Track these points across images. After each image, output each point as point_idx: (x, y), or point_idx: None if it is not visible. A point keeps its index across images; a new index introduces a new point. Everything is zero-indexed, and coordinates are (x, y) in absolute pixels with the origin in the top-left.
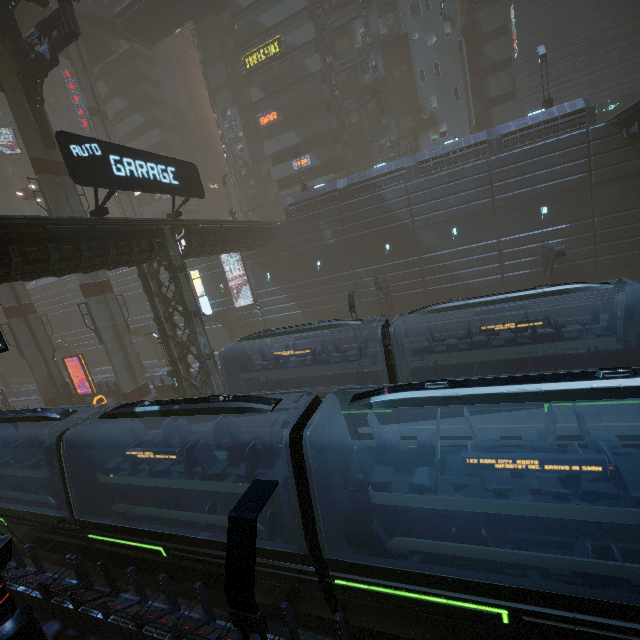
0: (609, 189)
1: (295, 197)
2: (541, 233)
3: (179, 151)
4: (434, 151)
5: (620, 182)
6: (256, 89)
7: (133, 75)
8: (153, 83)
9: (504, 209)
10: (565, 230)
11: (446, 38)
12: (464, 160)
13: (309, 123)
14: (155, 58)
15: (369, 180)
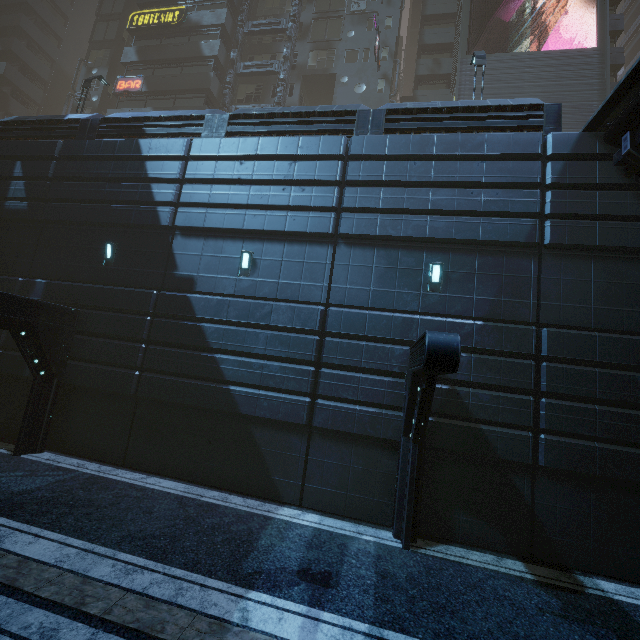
0: (579, 269)
1: (19, 117)
2: (419, 321)
3: (36, 110)
4: (267, 108)
5: (604, 261)
6: (132, 50)
7: (19, 5)
8: (48, 32)
9: (355, 244)
10: (473, 332)
11: (377, 93)
12: (311, 135)
13: (175, 106)
14: (71, 18)
15: (142, 121)
